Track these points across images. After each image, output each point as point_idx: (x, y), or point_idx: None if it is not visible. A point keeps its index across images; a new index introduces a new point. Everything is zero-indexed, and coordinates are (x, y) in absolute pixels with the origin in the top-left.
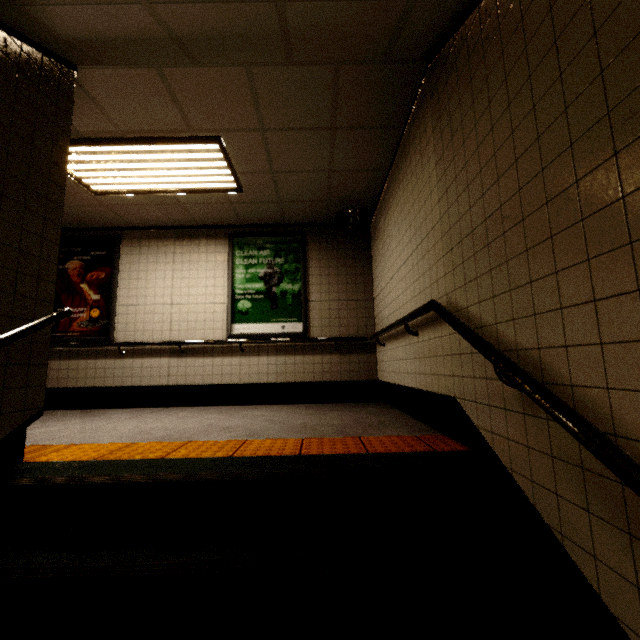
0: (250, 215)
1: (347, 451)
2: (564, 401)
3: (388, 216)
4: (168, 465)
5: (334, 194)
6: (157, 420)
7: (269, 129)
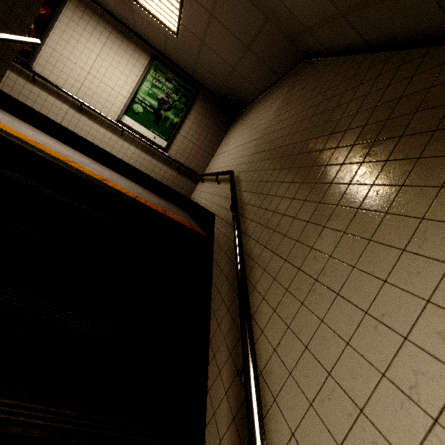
0: (174, 54)
1: (157, 210)
2: (241, 222)
3: (246, 118)
4: (67, 165)
5: (229, 82)
6: (49, 141)
7: (215, 17)
